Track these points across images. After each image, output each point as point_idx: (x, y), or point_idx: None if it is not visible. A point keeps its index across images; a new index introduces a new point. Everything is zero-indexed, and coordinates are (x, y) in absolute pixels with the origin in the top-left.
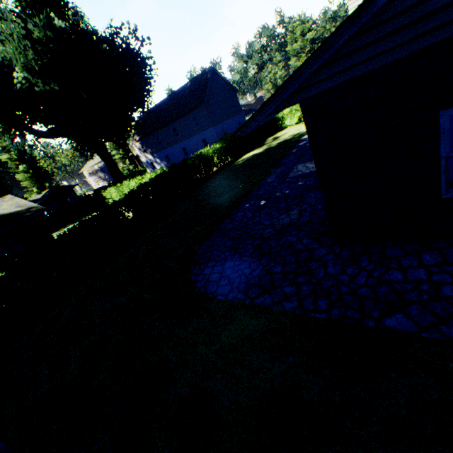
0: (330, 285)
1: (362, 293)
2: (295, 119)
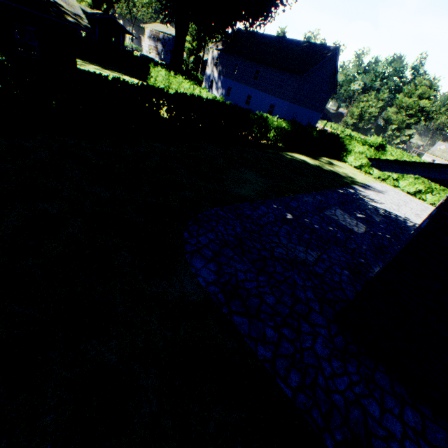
0: (310, 364)
1: (335, 400)
2: (358, 163)
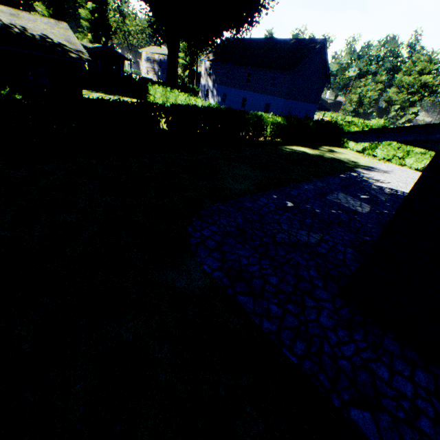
0: (315, 334)
1: (342, 365)
2: (359, 147)
